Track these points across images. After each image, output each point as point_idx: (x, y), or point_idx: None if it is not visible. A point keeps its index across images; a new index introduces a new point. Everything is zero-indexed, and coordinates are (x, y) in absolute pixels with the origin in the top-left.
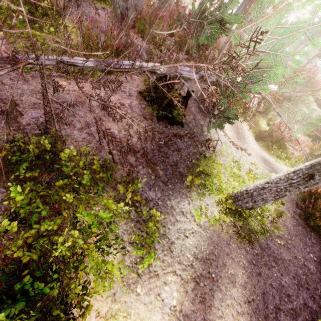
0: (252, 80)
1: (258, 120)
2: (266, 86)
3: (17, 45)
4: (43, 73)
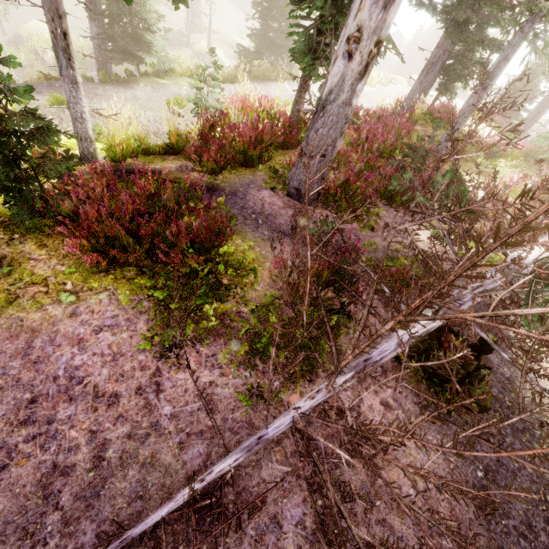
0: None
1: None
2: None
3: (221, 356)
4: (314, 459)
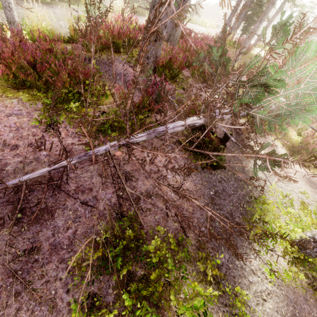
0: (291, 115)
1: (287, 132)
2: (307, 119)
3: (78, 129)
4: (114, 164)
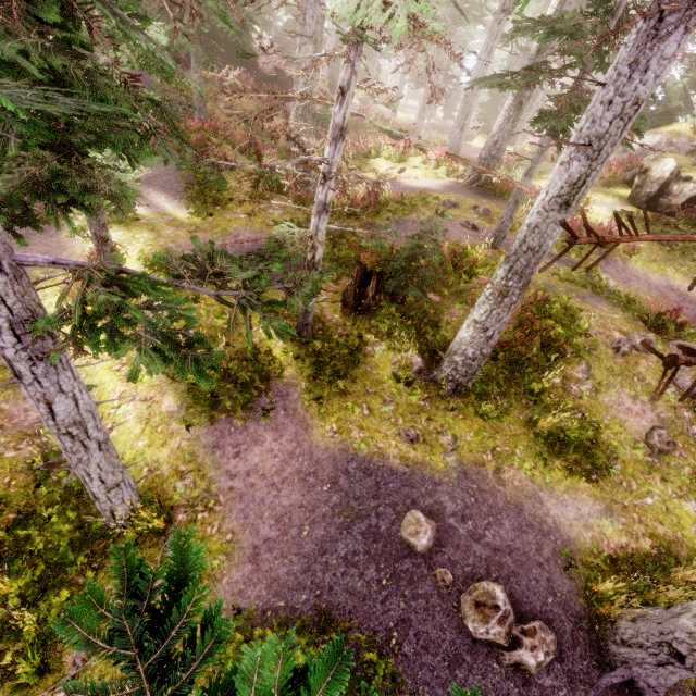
0: None
1: None
2: None
3: None
4: None
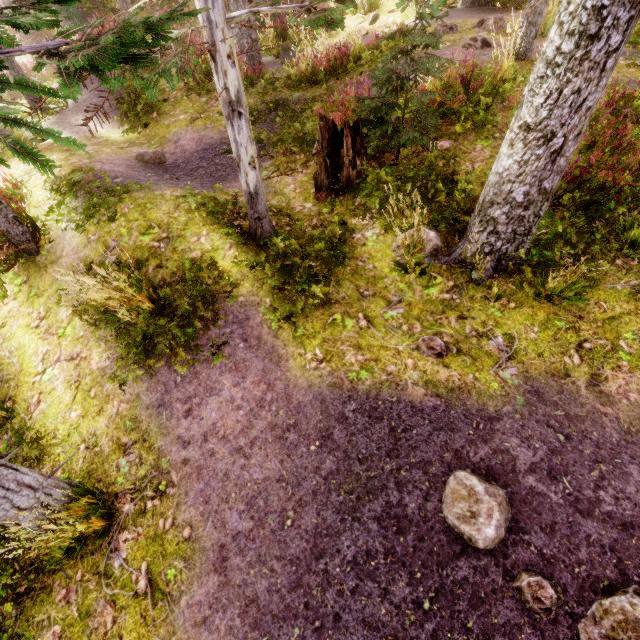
0: None
1: None
2: None
3: None
4: None
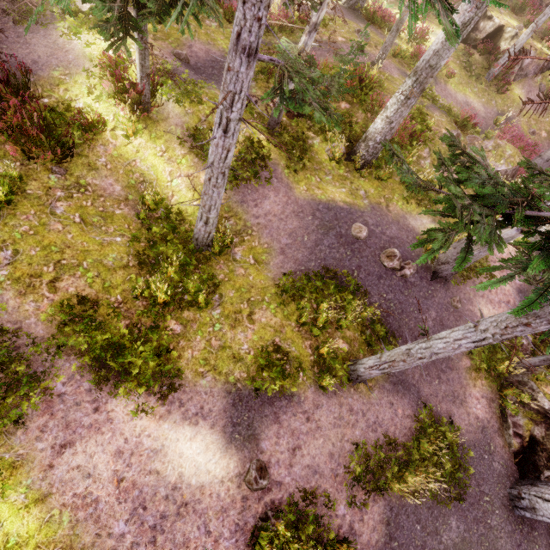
0: None
1: None
2: None
3: None
4: None
